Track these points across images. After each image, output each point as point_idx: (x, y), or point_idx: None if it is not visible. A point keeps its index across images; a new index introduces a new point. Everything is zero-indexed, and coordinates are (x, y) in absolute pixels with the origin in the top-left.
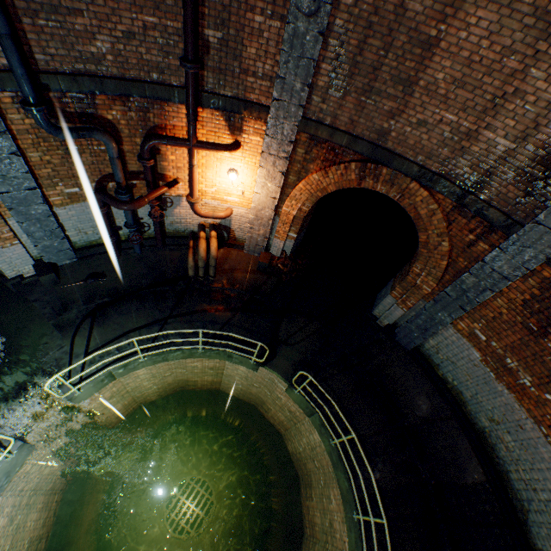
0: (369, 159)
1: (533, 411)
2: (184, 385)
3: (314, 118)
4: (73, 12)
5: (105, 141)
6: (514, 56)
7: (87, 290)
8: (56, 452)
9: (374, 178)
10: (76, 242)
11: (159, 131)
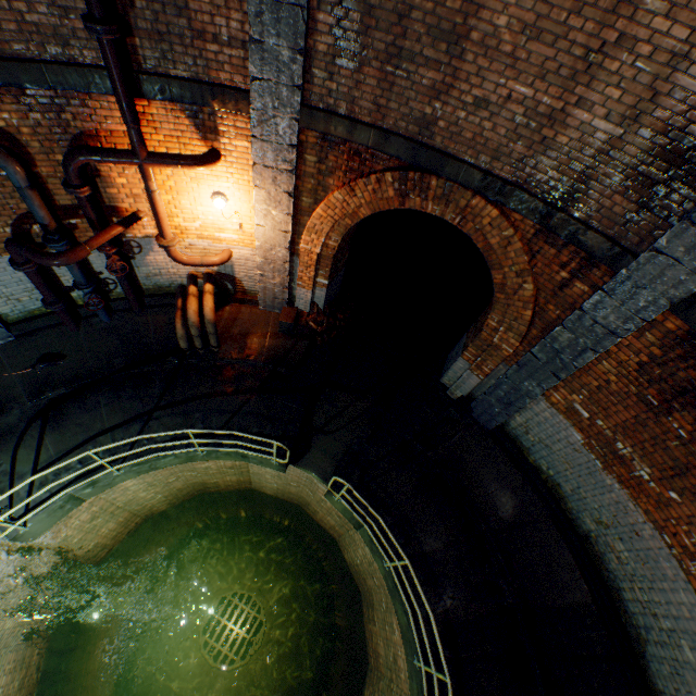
0: (412, 165)
1: (653, 513)
2: (203, 487)
3: (322, 105)
4: None
5: None
6: None
7: (33, 381)
8: (20, 599)
9: (421, 194)
10: (7, 314)
11: (89, 141)
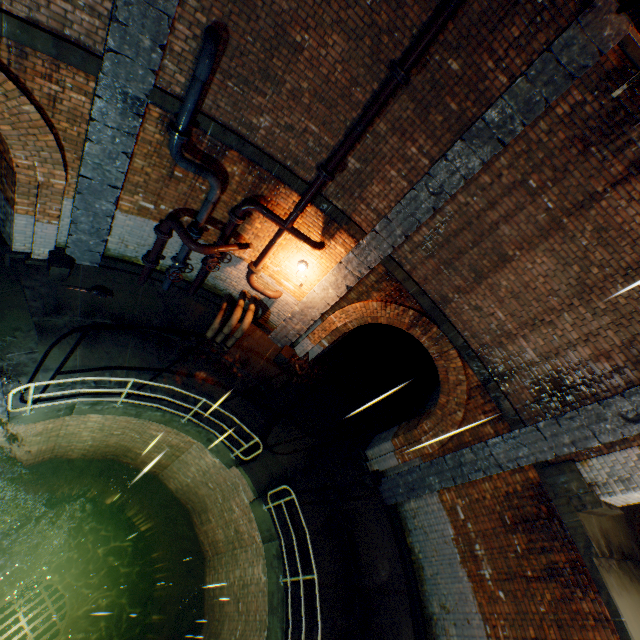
0: (426, 313)
1: (484, 606)
2: (121, 453)
3: (397, 260)
4: (259, 92)
5: (214, 186)
6: (557, 298)
7: (91, 302)
8: None
9: (424, 331)
10: (110, 249)
11: (263, 200)
